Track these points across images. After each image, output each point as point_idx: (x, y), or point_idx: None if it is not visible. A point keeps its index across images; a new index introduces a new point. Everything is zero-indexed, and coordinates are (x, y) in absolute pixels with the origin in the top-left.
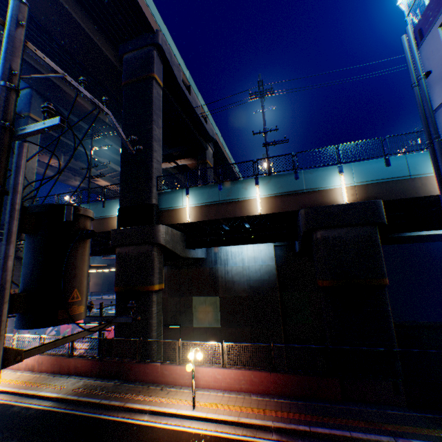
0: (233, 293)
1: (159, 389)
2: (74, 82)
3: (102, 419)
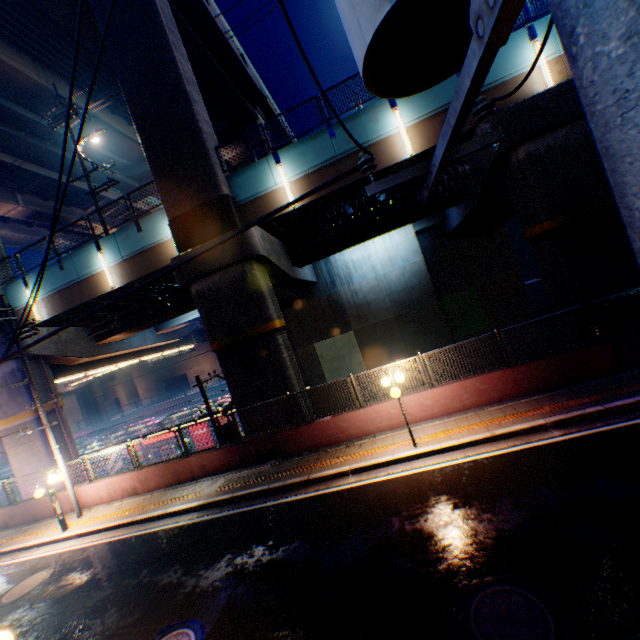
0: (371, 320)
1: (344, 447)
2: None
3: (288, 503)
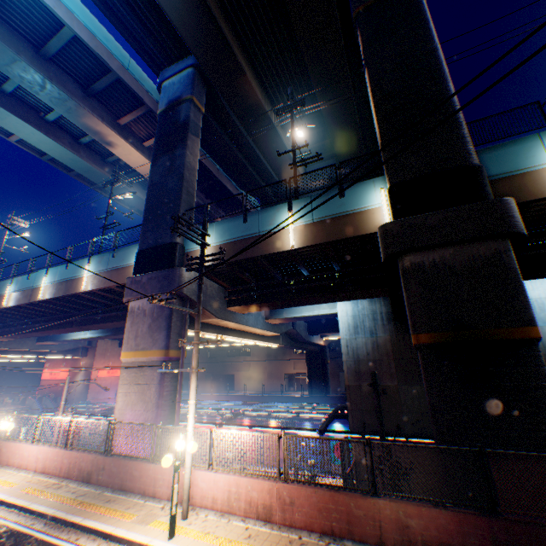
0: None
1: None
2: None
3: None
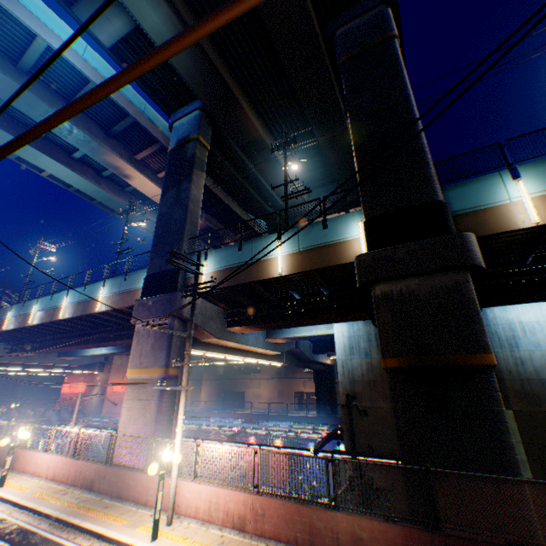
0: (545, 404)
1: None
2: None
3: None
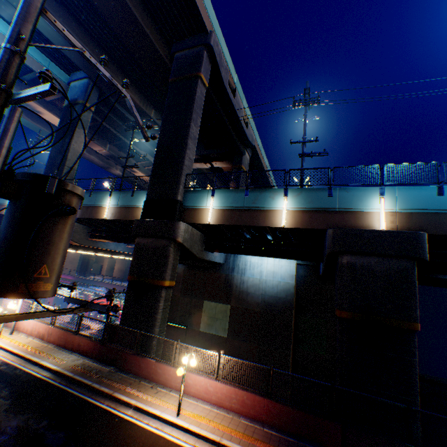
0: (245, 304)
1: (150, 386)
2: (94, 59)
3: (89, 402)
